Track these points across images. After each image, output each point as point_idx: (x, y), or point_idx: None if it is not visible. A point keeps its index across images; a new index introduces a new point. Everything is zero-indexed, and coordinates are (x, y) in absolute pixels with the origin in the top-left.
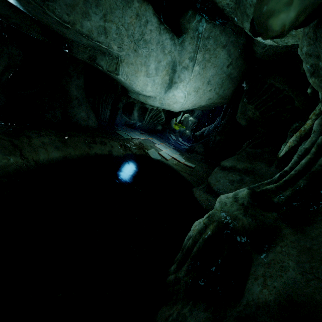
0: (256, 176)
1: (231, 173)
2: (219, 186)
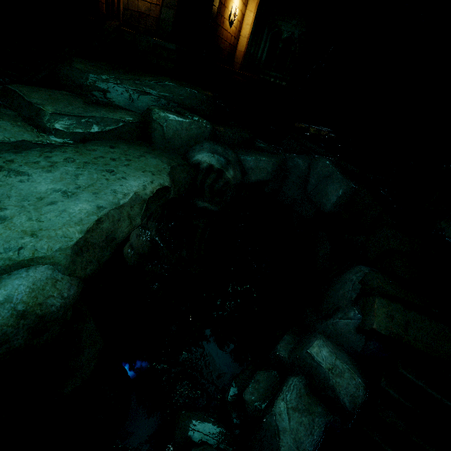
0: (147, 231)
1: (138, 228)
2: (132, 240)
